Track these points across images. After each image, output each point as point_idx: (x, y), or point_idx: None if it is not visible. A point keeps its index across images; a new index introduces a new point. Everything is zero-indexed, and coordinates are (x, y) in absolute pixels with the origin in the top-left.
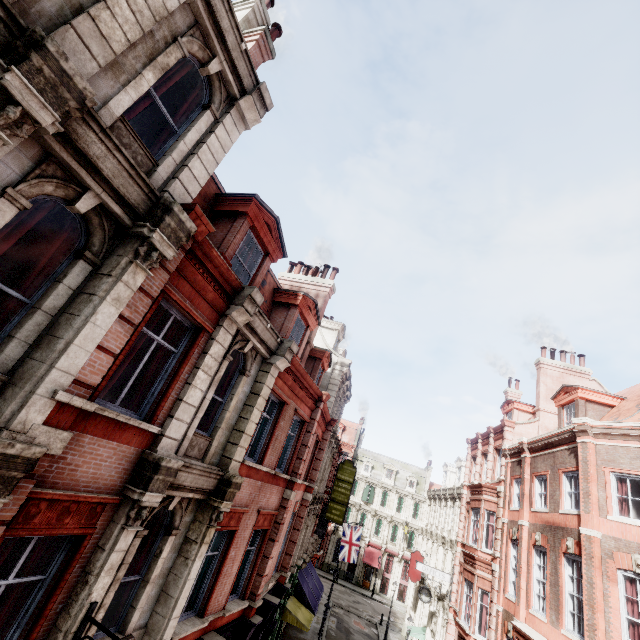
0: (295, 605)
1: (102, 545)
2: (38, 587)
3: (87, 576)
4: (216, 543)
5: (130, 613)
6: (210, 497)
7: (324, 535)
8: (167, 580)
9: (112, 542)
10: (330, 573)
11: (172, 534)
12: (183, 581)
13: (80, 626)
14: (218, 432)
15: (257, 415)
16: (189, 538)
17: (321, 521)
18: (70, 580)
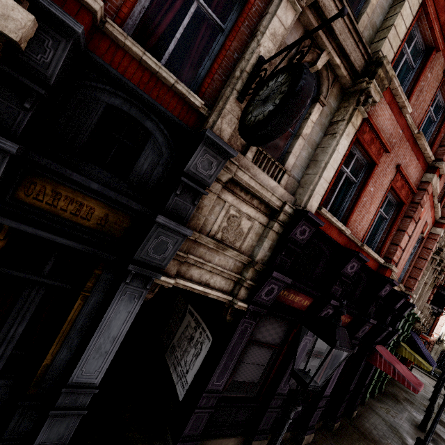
0: (409, 350)
1: (265, 13)
2: (219, 37)
3: (254, 35)
4: (353, 175)
5: (286, 156)
6: (356, 81)
7: (439, 313)
8: (314, 154)
9: (273, 10)
10: (432, 375)
11: (319, 101)
12: (331, 151)
13: (252, 70)
14: (363, 16)
15: (407, 16)
16: (334, 122)
17: (435, 300)
18: (242, 34)
